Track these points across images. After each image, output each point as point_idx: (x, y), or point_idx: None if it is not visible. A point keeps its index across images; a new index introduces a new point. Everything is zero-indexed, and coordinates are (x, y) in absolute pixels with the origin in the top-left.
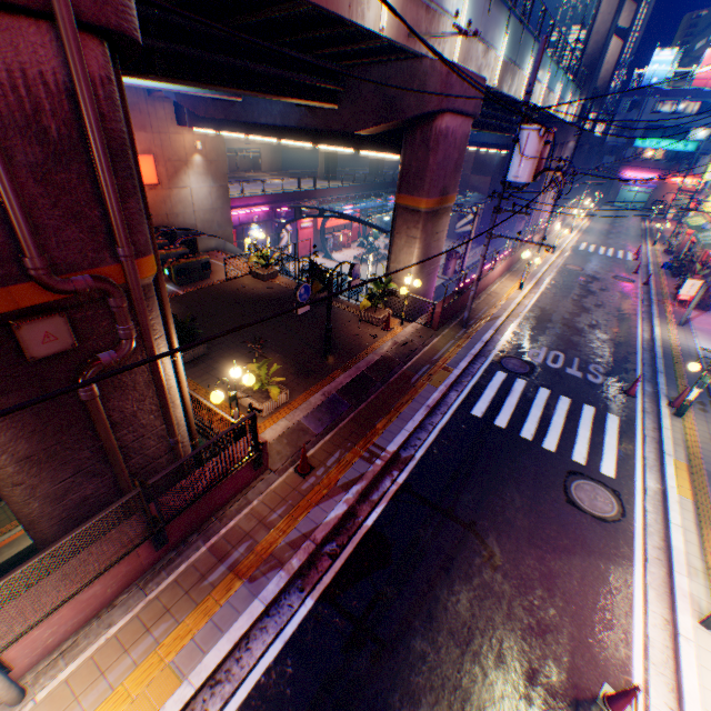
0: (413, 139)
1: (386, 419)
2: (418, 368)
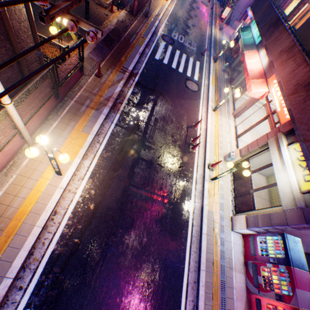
0: None
1: (125, 58)
2: (131, 36)
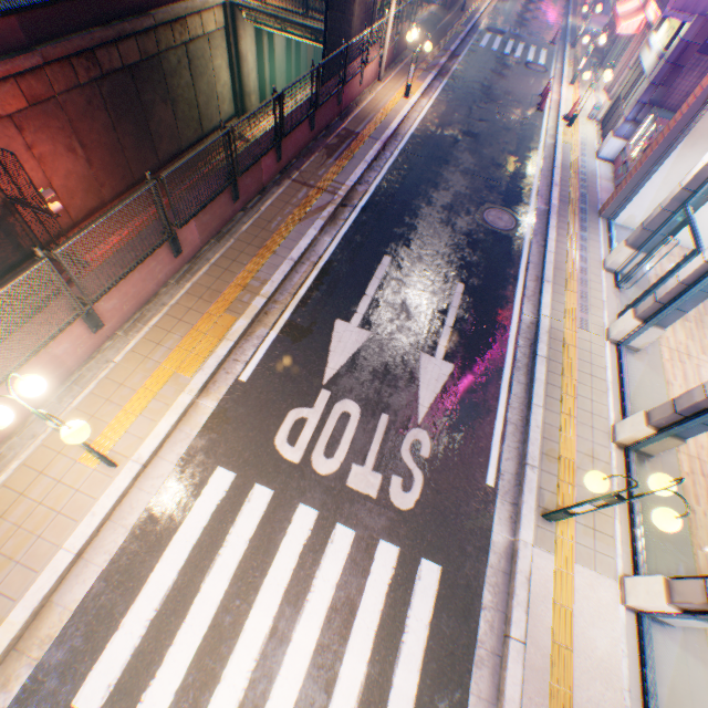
0: None
1: (443, 42)
2: (447, 28)
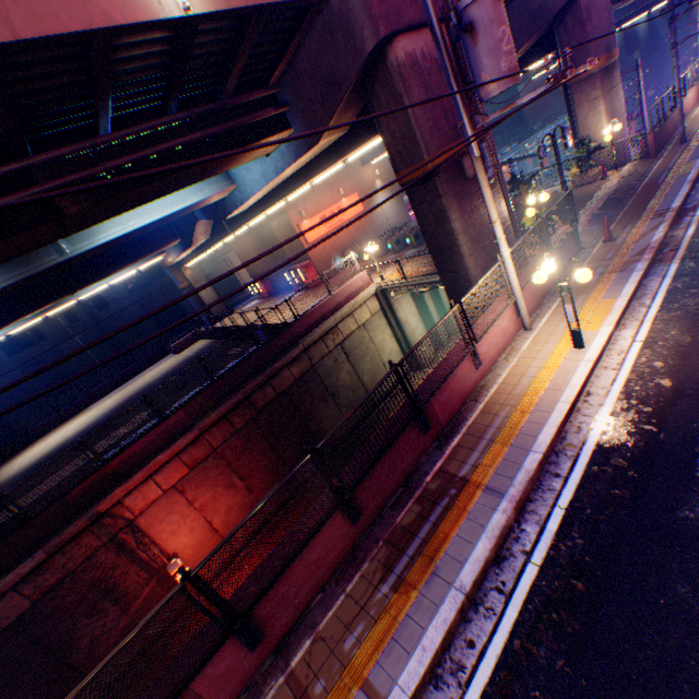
0: (564, 27)
1: (653, 202)
2: (656, 177)
